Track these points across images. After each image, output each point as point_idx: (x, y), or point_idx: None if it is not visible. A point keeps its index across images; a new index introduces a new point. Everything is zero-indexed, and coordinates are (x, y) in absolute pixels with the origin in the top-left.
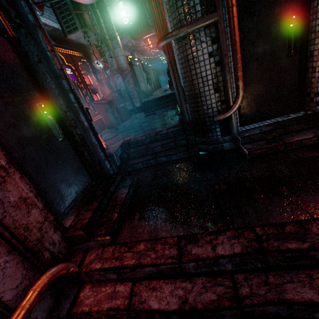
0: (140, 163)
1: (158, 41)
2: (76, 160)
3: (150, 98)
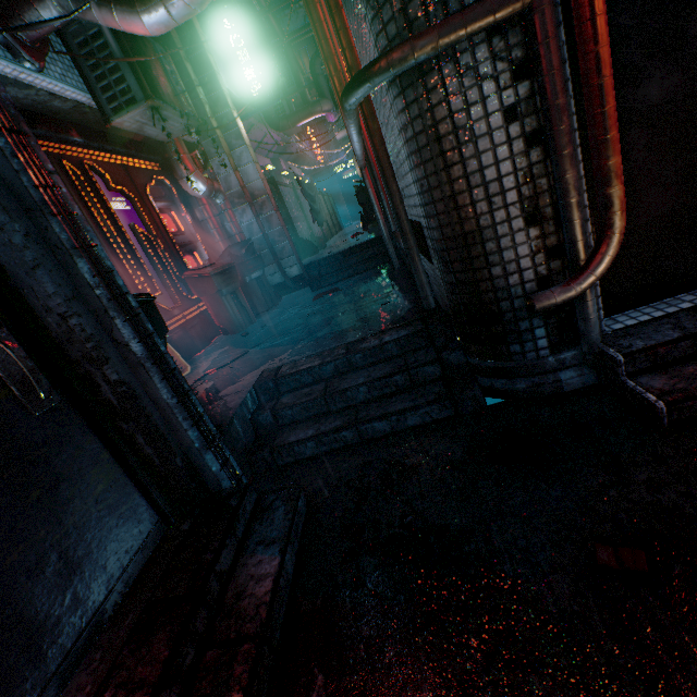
0: (313, 442)
1: (347, 86)
2: (104, 469)
3: (322, 255)
